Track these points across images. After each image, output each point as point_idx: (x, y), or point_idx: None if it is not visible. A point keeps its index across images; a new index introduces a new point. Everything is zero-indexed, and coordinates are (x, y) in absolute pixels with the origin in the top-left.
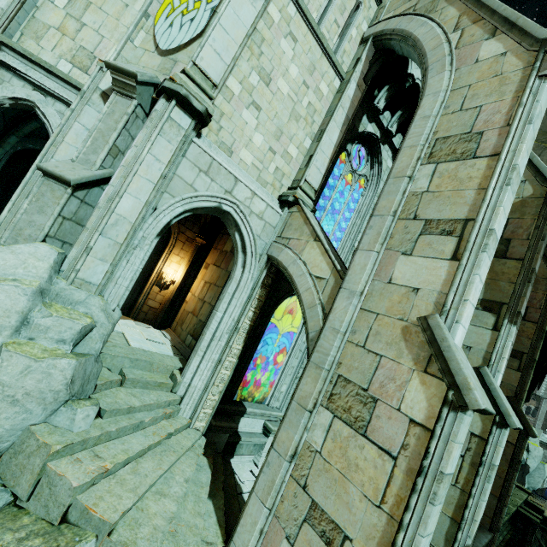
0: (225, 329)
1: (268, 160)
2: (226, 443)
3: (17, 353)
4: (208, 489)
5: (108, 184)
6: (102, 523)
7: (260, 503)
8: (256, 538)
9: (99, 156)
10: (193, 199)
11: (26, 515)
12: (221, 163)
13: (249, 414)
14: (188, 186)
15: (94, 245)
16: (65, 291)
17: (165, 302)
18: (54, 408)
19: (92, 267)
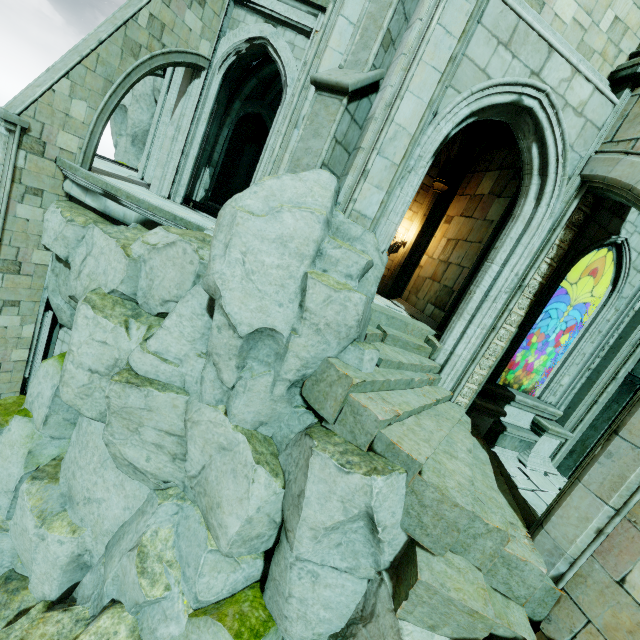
0: (503, 287)
1: (602, 6)
2: (487, 429)
3: (319, 282)
4: (491, 468)
5: (381, 88)
6: (411, 461)
7: (595, 498)
8: (589, 537)
9: (371, 51)
10: (484, 93)
11: (335, 436)
12: (531, 23)
13: (518, 402)
14: (479, 73)
15: (371, 168)
16: (343, 225)
17: (394, 268)
18: (345, 344)
19: (368, 197)
